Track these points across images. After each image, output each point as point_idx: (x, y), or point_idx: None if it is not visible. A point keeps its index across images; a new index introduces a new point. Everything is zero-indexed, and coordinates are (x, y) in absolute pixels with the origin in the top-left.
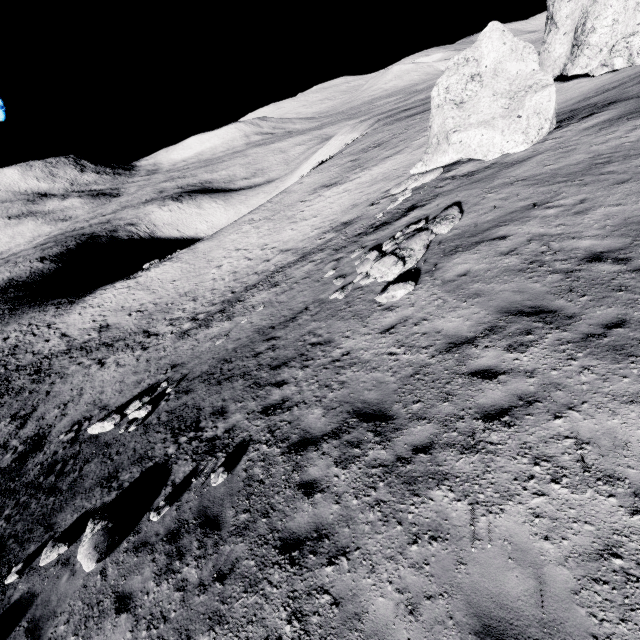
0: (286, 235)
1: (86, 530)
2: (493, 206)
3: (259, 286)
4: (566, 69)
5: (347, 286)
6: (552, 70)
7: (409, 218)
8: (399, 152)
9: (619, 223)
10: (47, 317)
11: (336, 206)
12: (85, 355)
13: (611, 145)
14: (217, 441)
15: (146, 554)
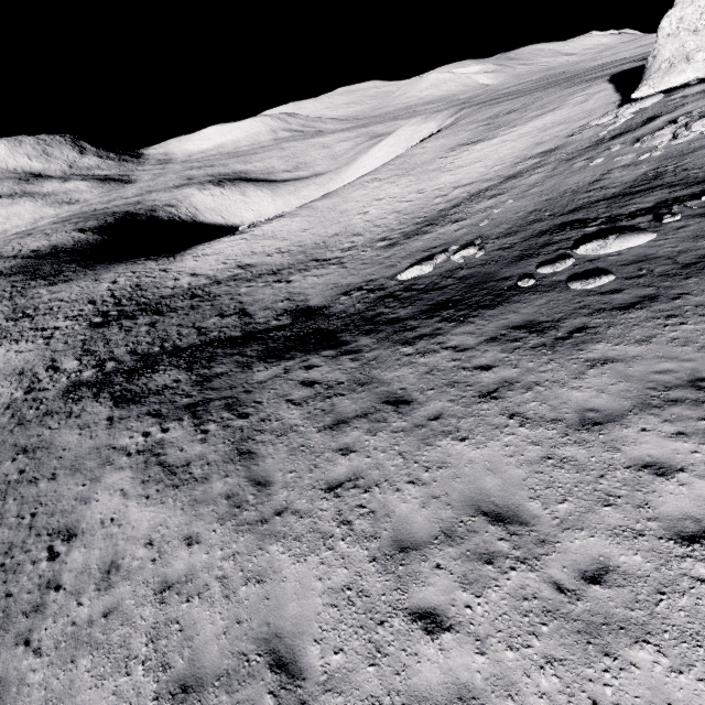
0: (448, 179)
1: (590, 247)
2: None
3: (466, 203)
4: None
5: (656, 149)
6: None
7: (662, 120)
8: (554, 110)
9: None
10: (151, 266)
11: (506, 150)
12: (247, 282)
13: None
14: (654, 206)
15: (701, 223)
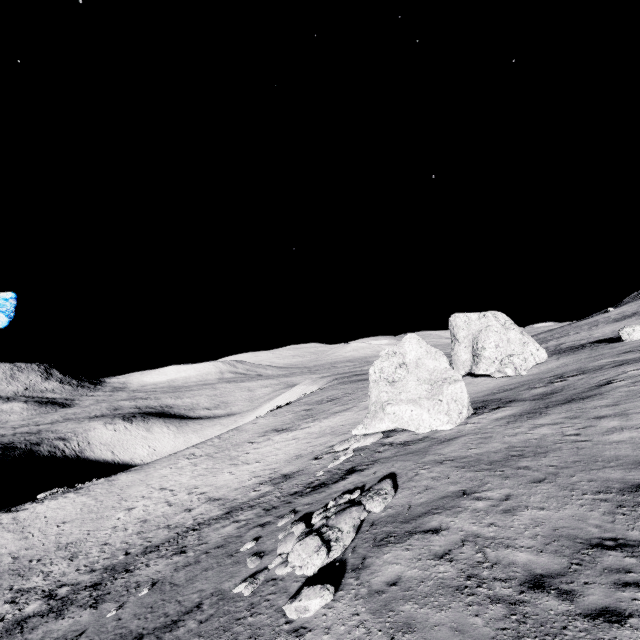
0: (222, 478)
1: None
2: (426, 485)
3: (162, 548)
4: (473, 369)
5: (259, 573)
6: (463, 368)
7: (347, 482)
8: (348, 409)
9: (549, 533)
10: None
11: (281, 453)
12: None
13: (520, 438)
14: None
15: None
